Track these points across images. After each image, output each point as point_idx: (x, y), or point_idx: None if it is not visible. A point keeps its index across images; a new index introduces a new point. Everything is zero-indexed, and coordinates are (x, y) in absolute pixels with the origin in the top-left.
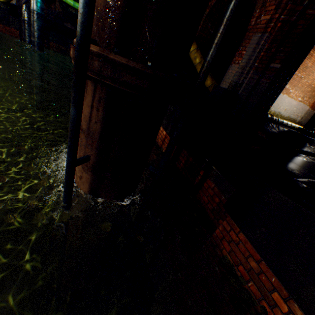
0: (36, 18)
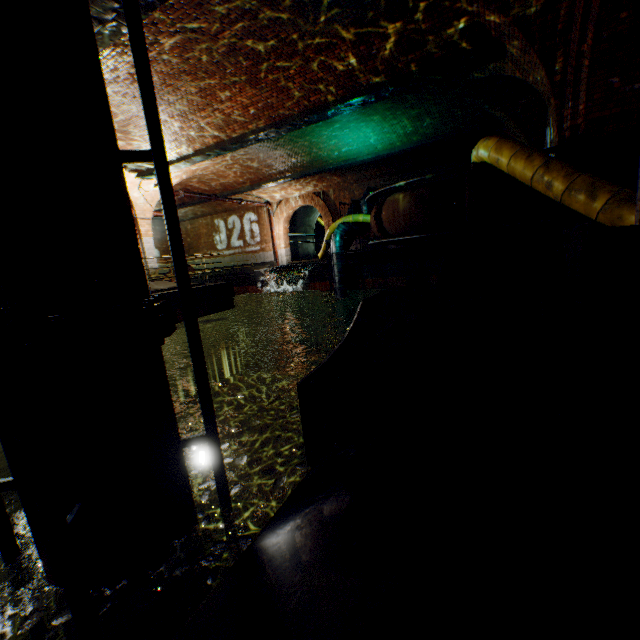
0: (335, 261)
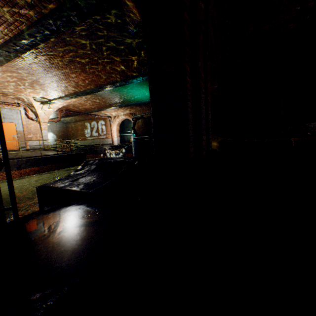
0: (132, 144)
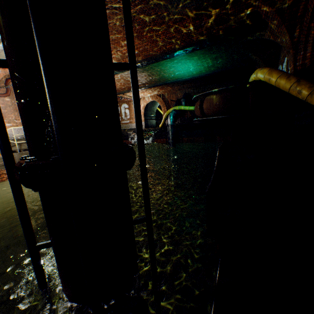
0: (170, 128)
